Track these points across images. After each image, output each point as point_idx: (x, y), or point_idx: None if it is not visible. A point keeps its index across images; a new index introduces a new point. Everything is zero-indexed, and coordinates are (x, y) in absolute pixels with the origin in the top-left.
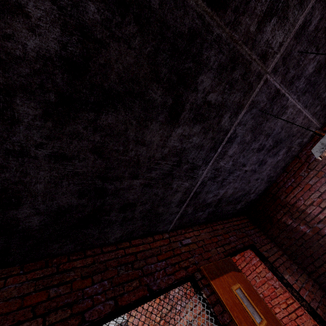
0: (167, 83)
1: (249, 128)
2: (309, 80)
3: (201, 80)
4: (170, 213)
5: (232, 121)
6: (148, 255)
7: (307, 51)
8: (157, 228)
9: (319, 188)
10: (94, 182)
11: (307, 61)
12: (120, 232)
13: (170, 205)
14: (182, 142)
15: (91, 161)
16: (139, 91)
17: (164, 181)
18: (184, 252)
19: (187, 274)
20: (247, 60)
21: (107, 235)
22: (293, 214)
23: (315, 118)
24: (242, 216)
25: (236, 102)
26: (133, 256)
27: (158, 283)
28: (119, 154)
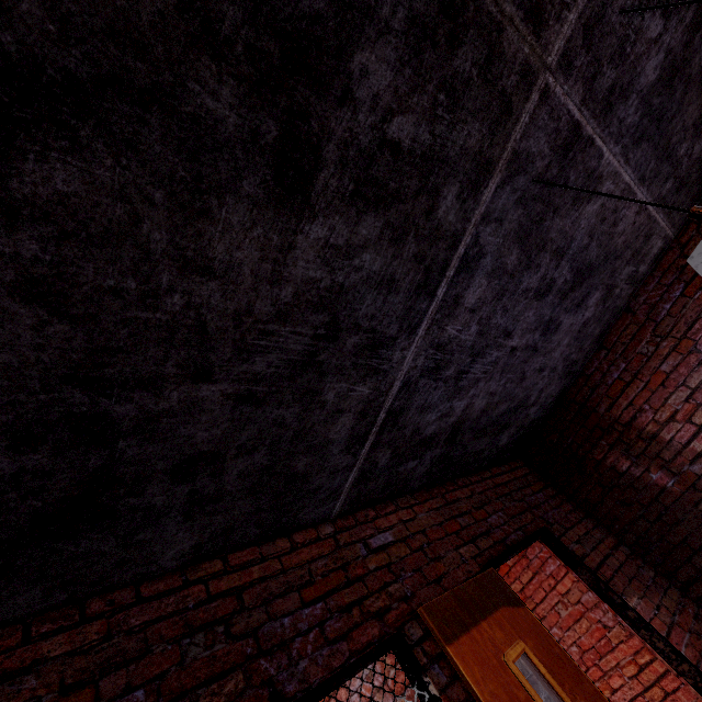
0: (249, 62)
1: (513, 231)
2: (649, 105)
3: (363, 66)
4: (331, 471)
5: (467, 211)
6: (276, 591)
7: (643, 14)
8: (299, 513)
9: (686, 379)
10: (62, 398)
11: (644, 48)
12: (191, 536)
13: (326, 448)
14: (332, 267)
15: (27, 329)
16: (154, 83)
17: (298, 383)
18: (374, 569)
19: (384, 632)
20: (490, 17)
21: (148, 548)
22: (631, 445)
23: (663, 212)
24: (513, 461)
25: (471, 152)
26: (232, 601)
27: (301, 673)
28: (128, 302)
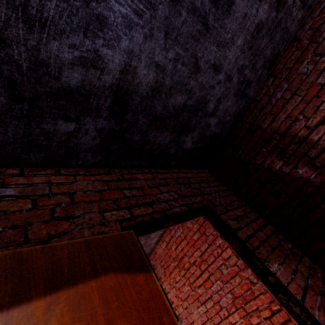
0: None
1: None
2: None
3: None
4: None
5: None
6: None
7: None
8: None
9: None
10: None
11: None
12: None
13: None
14: None
15: None
16: None
17: None
18: None
19: None
20: None
21: None
22: (285, 149)
23: None
24: (200, 169)
25: None
26: None
27: None
28: None
